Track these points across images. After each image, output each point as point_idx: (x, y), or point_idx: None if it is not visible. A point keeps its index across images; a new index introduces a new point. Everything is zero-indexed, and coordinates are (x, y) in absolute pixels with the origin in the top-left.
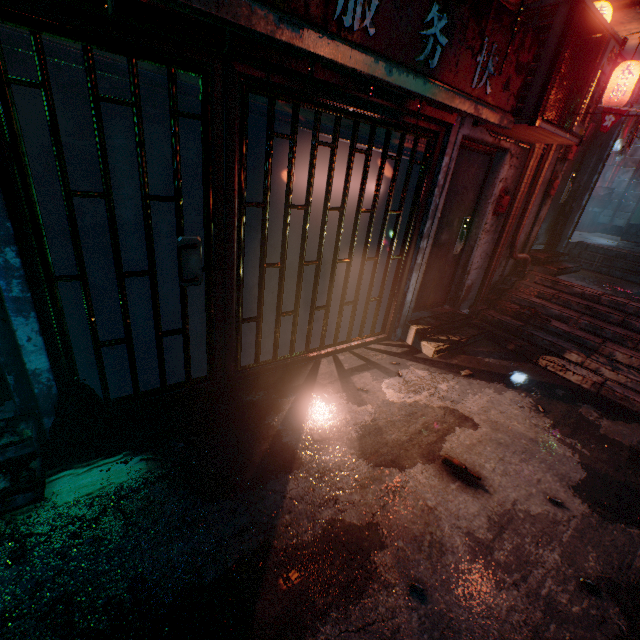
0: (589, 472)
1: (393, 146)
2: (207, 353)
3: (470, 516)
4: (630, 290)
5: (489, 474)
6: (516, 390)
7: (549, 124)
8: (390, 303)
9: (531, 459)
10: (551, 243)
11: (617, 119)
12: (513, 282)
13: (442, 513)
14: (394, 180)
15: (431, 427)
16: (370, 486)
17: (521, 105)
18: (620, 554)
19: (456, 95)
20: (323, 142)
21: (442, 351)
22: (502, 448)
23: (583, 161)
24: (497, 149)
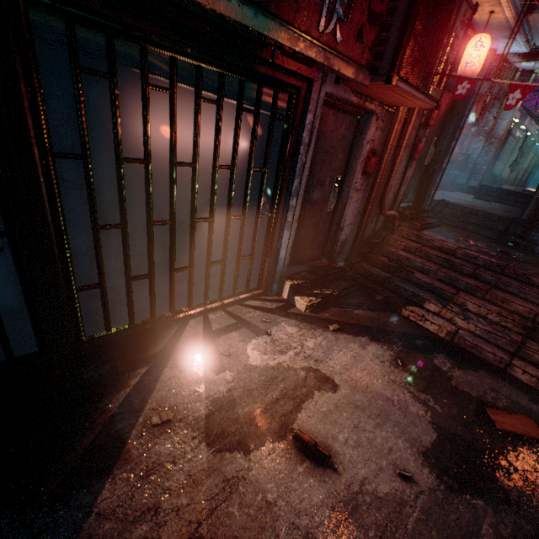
0: (439, 432)
1: (250, 98)
2: (33, 328)
3: (313, 509)
4: (480, 243)
5: (341, 447)
6: (379, 343)
7: (406, 84)
8: (264, 260)
9: (385, 423)
10: (418, 201)
11: (470, 87)
12: (384, 236)
13: (282, 509)
14: (254, 135)
15: (289, 393)
16: (205, 481)
17: (379, 62)
18: (464, 537)
19: (300, 37)
20: (156, 86)
21: (315, 305)
22: (358, 412)
23: (443, 128)
24: (364, 111)
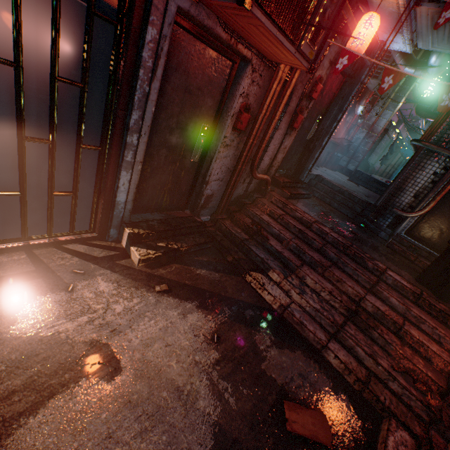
0: (218, 440)
1: None
2: None
3: None
4: (337, 220)
5: None
6: (206, 311)
7: (270, 19)
8: (96, 200)
9: (155, 428)
10: (297, 171)
11: (350, 62)
12: (255, 198)
13: None
14: (55, 27)
15: (40, 382)
16: None
17: None
18: None
19: None
20: None
21: (153, 259)
22: (126, 412)
23: (329, 108)
24: (240, 56)
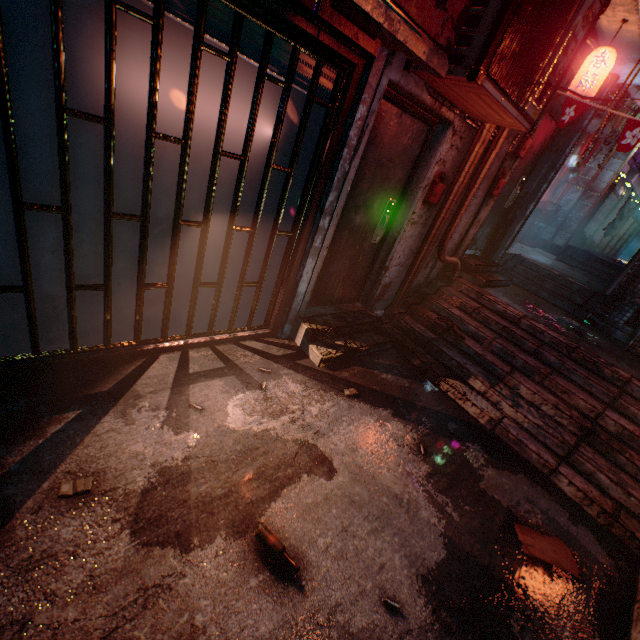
0: (450, 550)
1: (280, 63)
2: None
3: None
4: (552, 315)
5: (317, 557)
6: (403, 420)
7: (497, 88)
8: (276, 292)
9: (385, 529)
10: (488, 250)
11: (578, 114)
12: (438, 287)
13: (211, 639)
14: (280, 119)
15: (268, 473)
16: (111, 588)
17: (465, 48)
18: None
19: None
20: (130, 6)
21: (333, 360)
22: (353, 510)
23: (536, 165)
24: (439, 119)
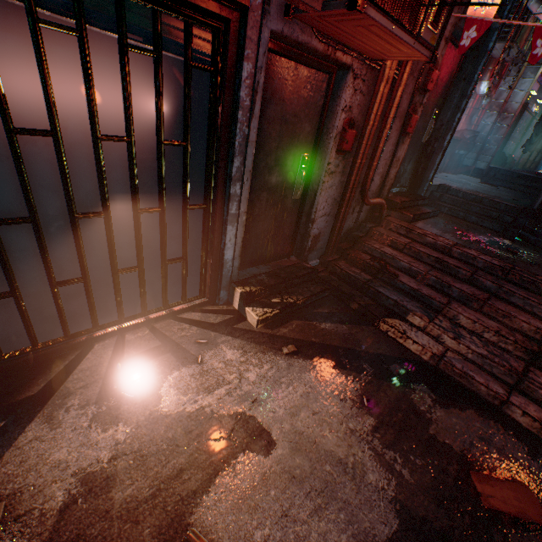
0: (403, 518)
1: (142, 31)
2: None
3: None
4: (482, 238)
5: None
6: (344, 371)
7: (384, 14)
8: (204, 263)
9: (329, 505)
10: (413, 185)
11: (481, 33)
12: (368, 229)
13: None
14: (158, 91)
15: (201, 459)
16: None
17: None
18: None
19: None
20: None
21: (270, 318)
22: (293, 488)
23: (447, 96)
24: (337, 65)
